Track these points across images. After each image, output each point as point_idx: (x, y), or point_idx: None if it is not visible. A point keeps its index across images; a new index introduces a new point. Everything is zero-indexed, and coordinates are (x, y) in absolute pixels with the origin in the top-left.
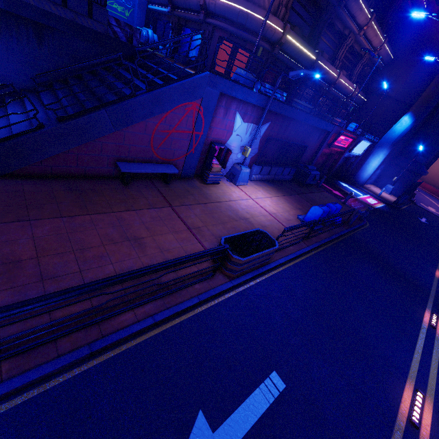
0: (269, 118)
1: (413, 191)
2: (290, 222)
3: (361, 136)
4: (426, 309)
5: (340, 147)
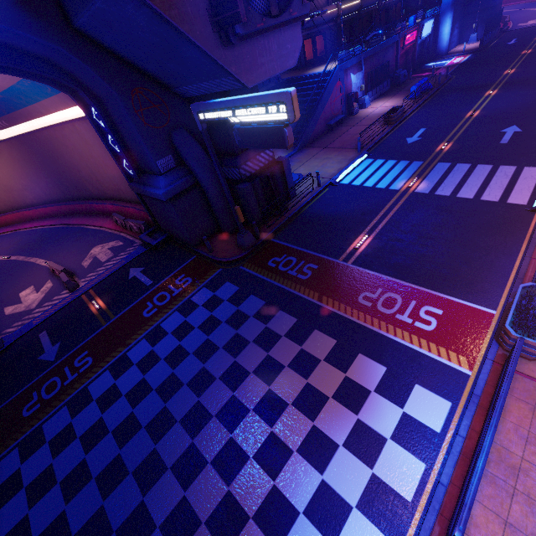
0: (363, 63)
1: (495, 24)
2: (404, 103)
3: (422, 21)
4: (489, 91)
5: (410, 42)
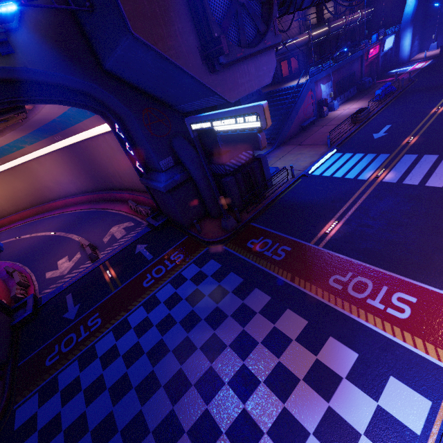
0: (331, 75)
1: None
2: (369, 105)
3: (384, 38)
4: None
5: (374, 55)
